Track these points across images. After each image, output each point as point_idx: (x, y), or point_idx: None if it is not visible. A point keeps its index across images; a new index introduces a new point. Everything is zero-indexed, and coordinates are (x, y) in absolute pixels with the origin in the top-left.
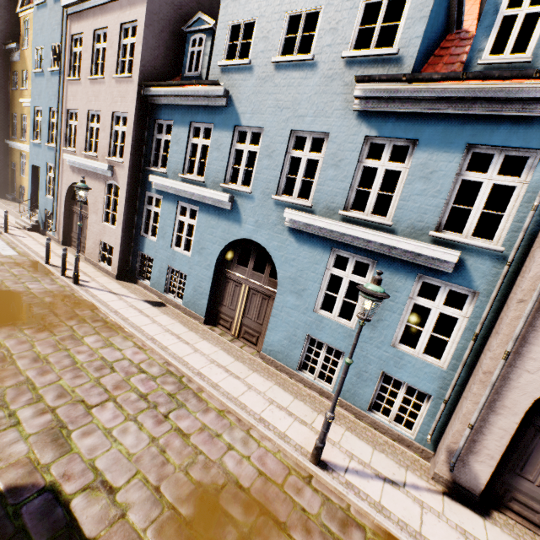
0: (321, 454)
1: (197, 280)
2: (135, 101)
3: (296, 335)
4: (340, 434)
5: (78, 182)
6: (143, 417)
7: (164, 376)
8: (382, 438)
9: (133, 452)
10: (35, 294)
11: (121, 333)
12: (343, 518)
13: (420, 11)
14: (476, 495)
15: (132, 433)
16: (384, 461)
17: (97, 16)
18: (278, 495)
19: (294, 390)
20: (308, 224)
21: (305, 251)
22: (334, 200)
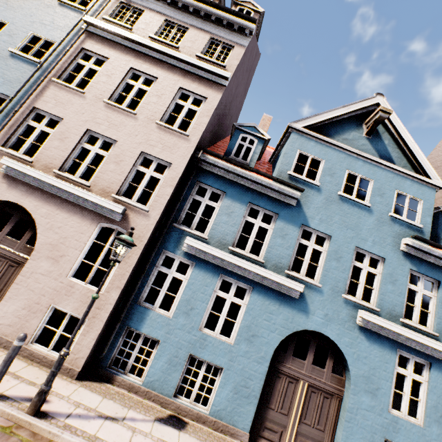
0: None
1: (242, 377)
2: (188, 158)
3: (374, 441)
4: None
5: (10, 201)
6: None
7: None
8: None
9: None
10: None
11: None
12: None
13: (427, 212)
14: None
15: None
16: None
17: (142, 60)
18: None
19: None
20: (379, 326)
21: (375, 350)
22: (395, 309)
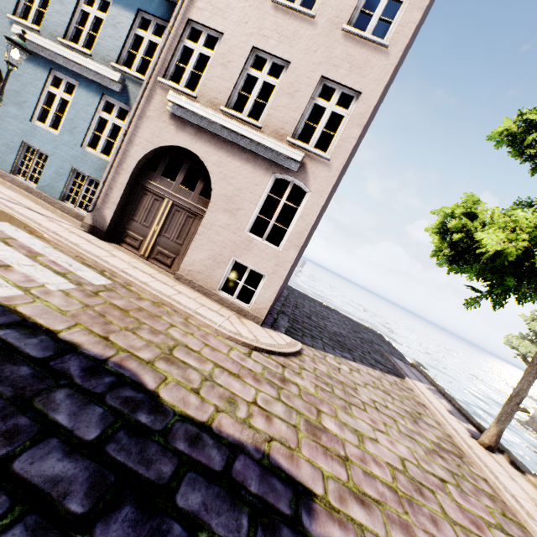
0: None
1: None
2: None
3: (14, 142)
4: (18, 197)
5: None
6: None
7: None
8: (63, 214)
9: None
10: None
11: None
12: None
13: None
14: (104, 231)
15: None
16: (47, 212)
17: None
18: None
19: None
20: (34, 45)
21: (30, 69)
22: (57, 30)
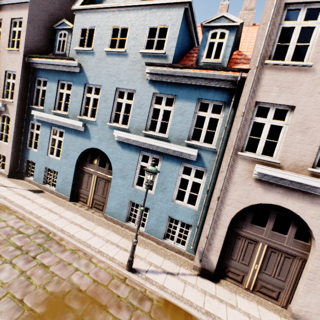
0: (131, 264)
1: (65, 174)
2: (21, 65)
3: (124, 201)
4: (146, 254)
5: None
6: (17, 260)
7: (37, 234)
8: (170, 252)
9: (6, 282)
10: None
11: (7, 211)
12: (141, 296)
13: (174, 35)
14: (212, 273)
15: (6, 270)
16: (169, 264)
17: None
18: (104, 291)
19: (123, 233)
20: (127, 138)
21: (126, 153)
22: (140, 125)
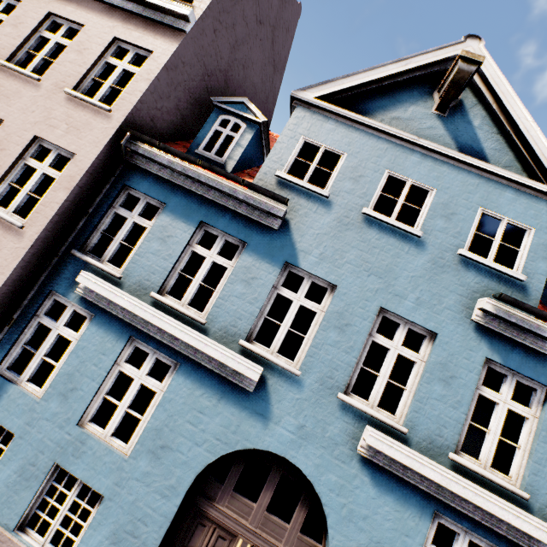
0: None
1: (130, 516)
2: (102, 146)
3: None
4: None
5: None
6: None
7: None
8: None
9: None
10: None
11: None
12: None
13: (543, 251)
14: None
15: None
16: None
17: (67, 1)
18: None
19: None
20: (401, 462)
21: (387, 506)
22: (441, 432)
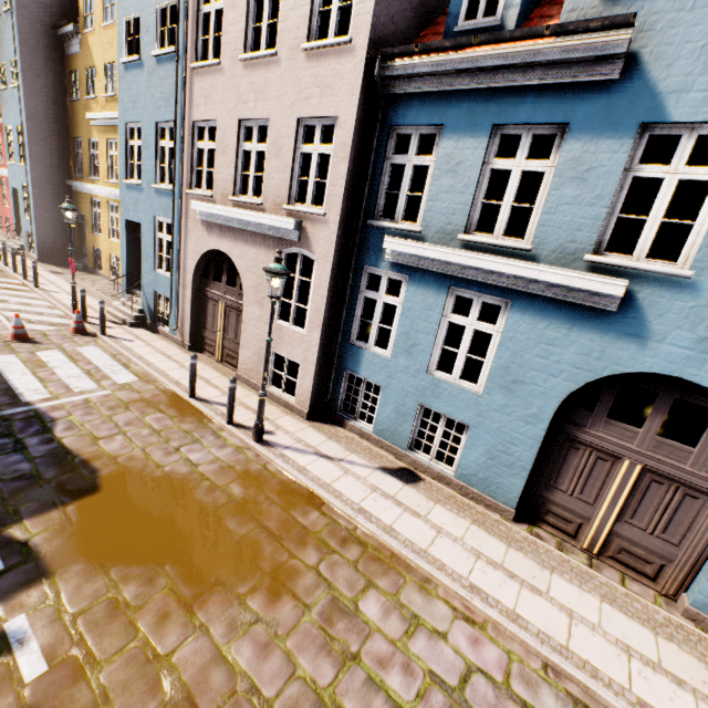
0: None
1: (499, 440)
2: (358, 92)
3: None
4: None
5: (216, 249)
6: None
7: None
8: None
9: None
10: (208, 477)
11: (406, 575)
12: None
13: None
14: None
15: None
16: None
17: None
18: None
19: None
20: None
21: None
22: None
